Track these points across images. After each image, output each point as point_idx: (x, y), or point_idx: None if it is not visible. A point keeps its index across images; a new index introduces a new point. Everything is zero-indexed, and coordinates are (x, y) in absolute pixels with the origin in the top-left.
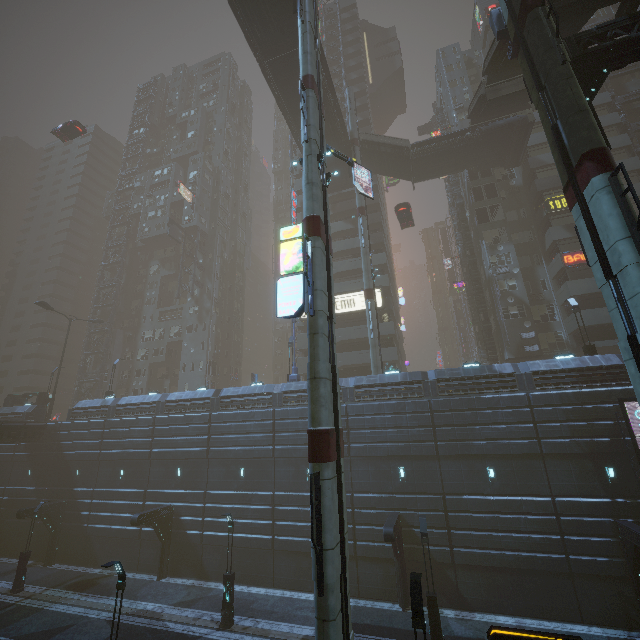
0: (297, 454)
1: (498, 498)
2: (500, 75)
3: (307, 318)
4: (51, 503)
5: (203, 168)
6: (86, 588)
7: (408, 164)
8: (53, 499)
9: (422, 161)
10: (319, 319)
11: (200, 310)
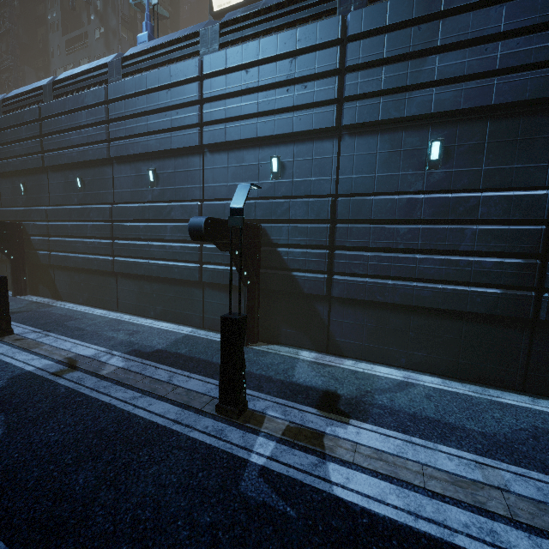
0: (135, 150)
1: (433, 196)
2: None
3: None
4: None
5: None
6: None
7: None
8: None
9: None
10: None
11: (106, 32)
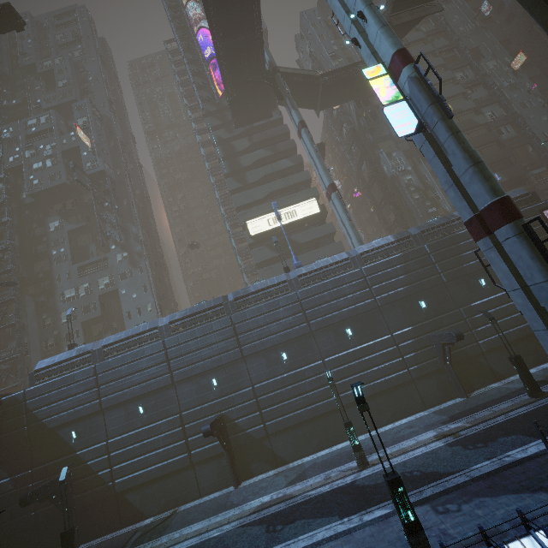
0: (333, 321)
1: (494, 297)
2: (400, 6)
3: (441, 124)
4: (55, 477)
5: (93, 114)
6: (163, 531)
7: (316, 93)
8: (46, 478)
9: (328, 89)
10: (454, 122)
11: (130, 255)
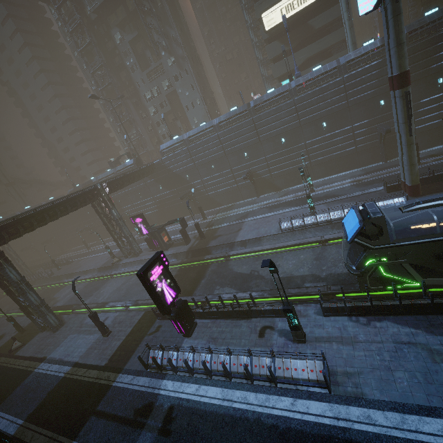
0: (315, 118)
1: (442, 94)
2: None
3: (390, 7)
4: (187, 192)
5: None
6: (231, 209)
7: None
8: (182, 192)
9: None
10: (400, 4)
11: (176, 59)
